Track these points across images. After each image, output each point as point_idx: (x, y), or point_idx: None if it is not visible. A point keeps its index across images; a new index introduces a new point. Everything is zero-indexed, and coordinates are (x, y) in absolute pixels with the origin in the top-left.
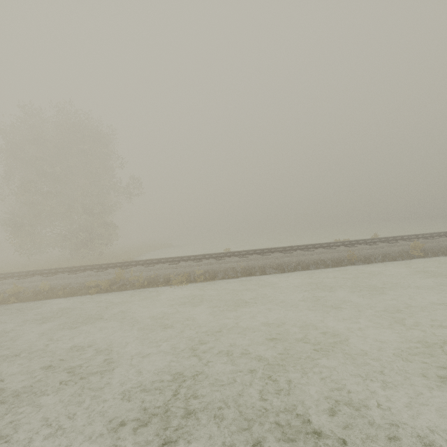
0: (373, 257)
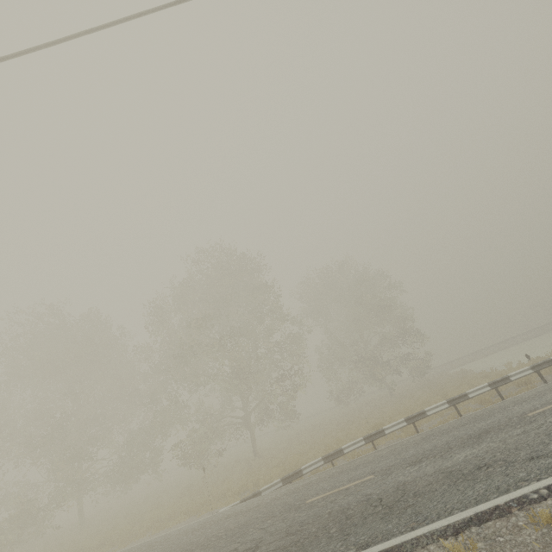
0: None
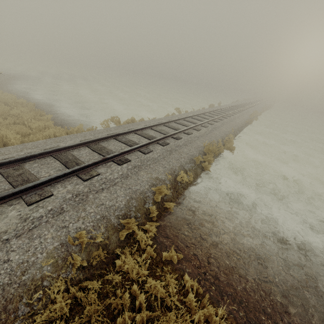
0: (248, 121)
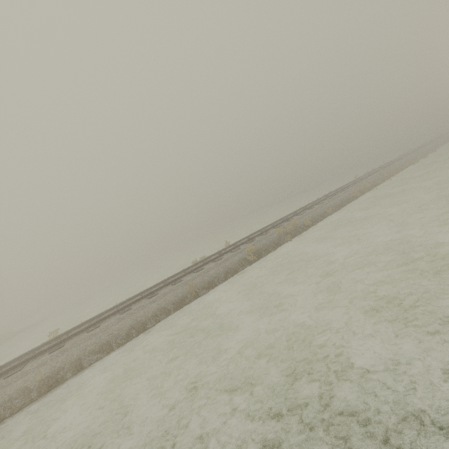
0: (216, 278)
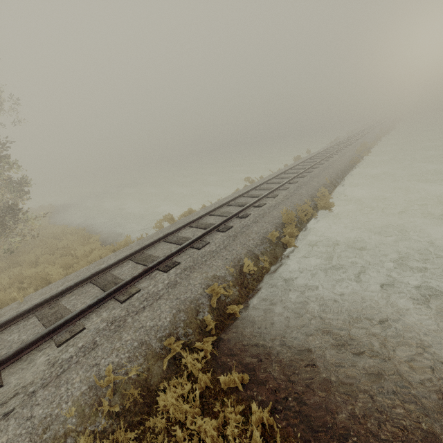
0: (355, 160)
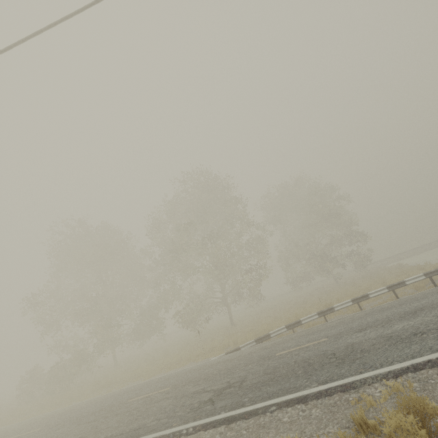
0: None
